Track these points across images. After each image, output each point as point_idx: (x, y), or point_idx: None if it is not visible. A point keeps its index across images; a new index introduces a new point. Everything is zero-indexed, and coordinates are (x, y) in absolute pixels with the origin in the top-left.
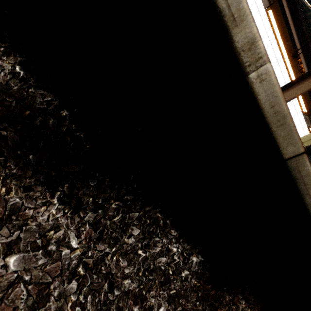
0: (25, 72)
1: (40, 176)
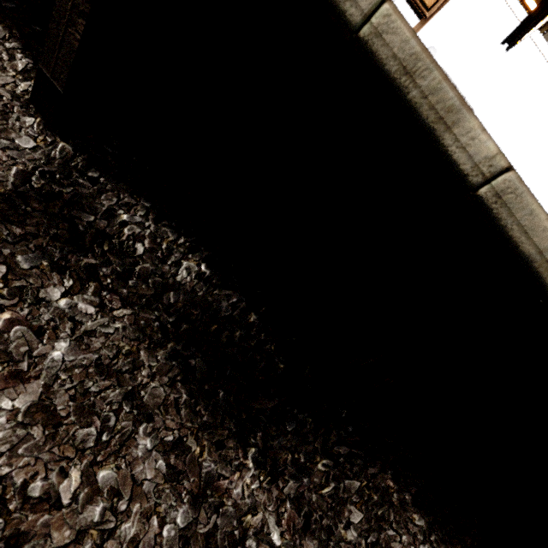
0: (210, 269)
1: (229, 421)
